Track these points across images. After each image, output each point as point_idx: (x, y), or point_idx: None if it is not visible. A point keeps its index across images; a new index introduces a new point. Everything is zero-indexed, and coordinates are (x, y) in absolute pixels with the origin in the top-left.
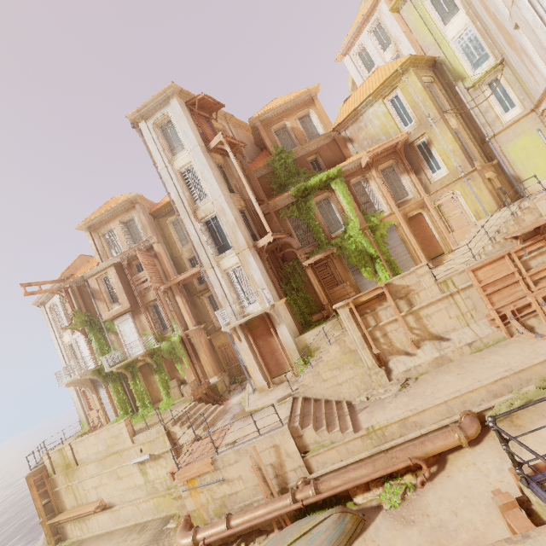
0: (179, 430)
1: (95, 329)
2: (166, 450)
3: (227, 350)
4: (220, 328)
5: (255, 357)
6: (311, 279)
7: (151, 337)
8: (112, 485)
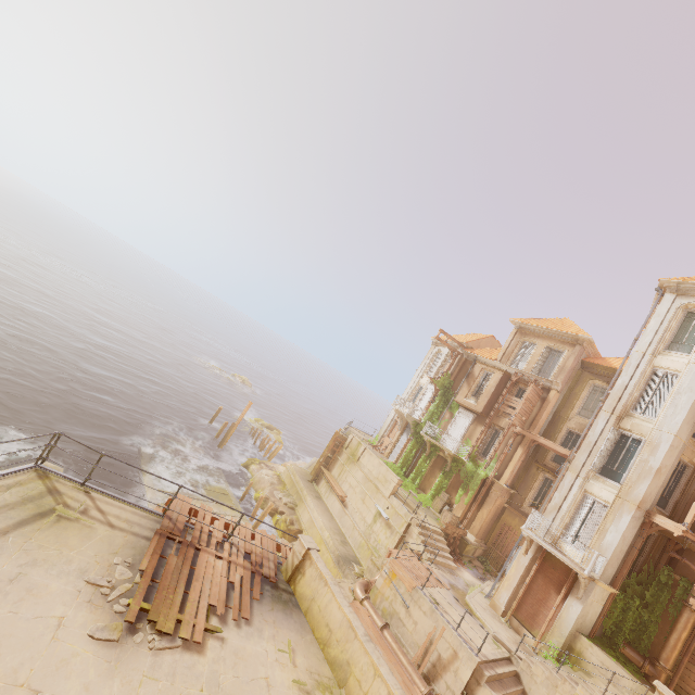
0: (416, 534)
1: (444, 398)
2: (397, 531)
3: (507, 534)
4: (524, 512)
5: (521, 581)
6: (680, 623)
7: (468, 448)
8: (357, 497)
